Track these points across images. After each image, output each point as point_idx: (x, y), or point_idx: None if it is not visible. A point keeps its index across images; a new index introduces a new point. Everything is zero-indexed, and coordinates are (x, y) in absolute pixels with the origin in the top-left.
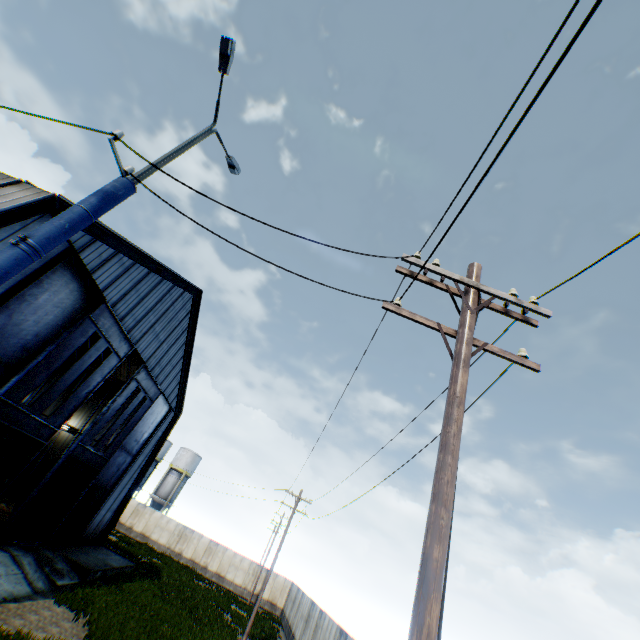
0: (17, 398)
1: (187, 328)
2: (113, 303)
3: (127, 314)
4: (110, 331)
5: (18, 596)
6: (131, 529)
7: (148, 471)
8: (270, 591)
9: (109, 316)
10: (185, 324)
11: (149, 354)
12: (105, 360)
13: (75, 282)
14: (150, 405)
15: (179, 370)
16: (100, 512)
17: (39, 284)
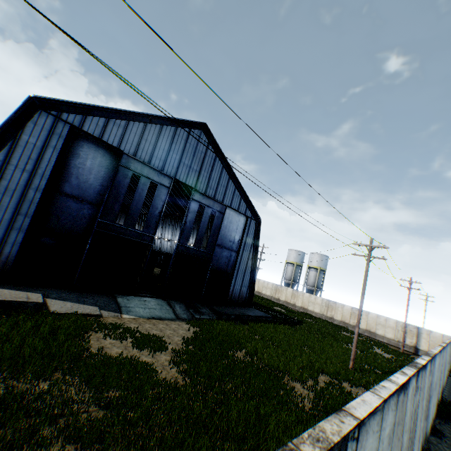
0: (111, 220)
1: (216, 156)
2: (133, 153)
3: (151, 158)
4: (144, 171)
5: (163, 318)
6: (294, 305)
7: (296, 272)
8: (427, 345)
9: (135, 162)
10: (212, 154)
11: (193, 182)
12: (156, 191)
13: (101, 149)
14: (223, 216)
15: (234, 189)
16: (234, 287)
17: (79, 157)
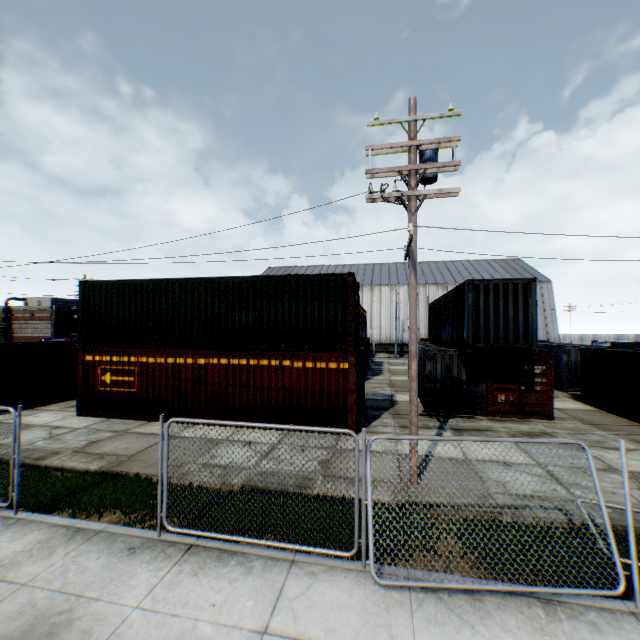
0: None
1: None
2: None
3: None
4: None
5: None
6: None
7: None
8: None
9: None
10: None
11: None
12: None
13: None
14: None
15: None
16: None
17: None
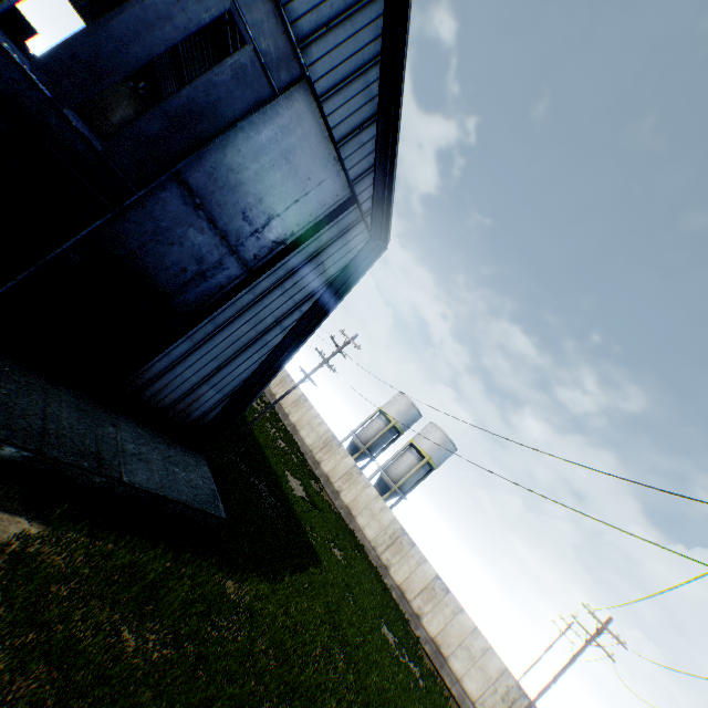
0: None
1: None
2: None
3: None
4: None
5: None
6: (337, 495)
7: (383, 438)
8: None
9: None
10: None
11: None
12: None
13: None
14: (267, 98)
15: (372, 56)
16: (177, 369)
17: None
